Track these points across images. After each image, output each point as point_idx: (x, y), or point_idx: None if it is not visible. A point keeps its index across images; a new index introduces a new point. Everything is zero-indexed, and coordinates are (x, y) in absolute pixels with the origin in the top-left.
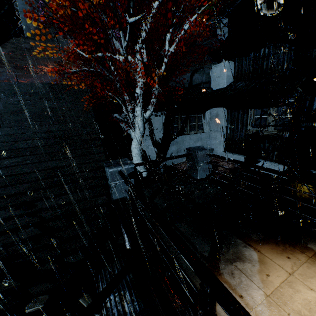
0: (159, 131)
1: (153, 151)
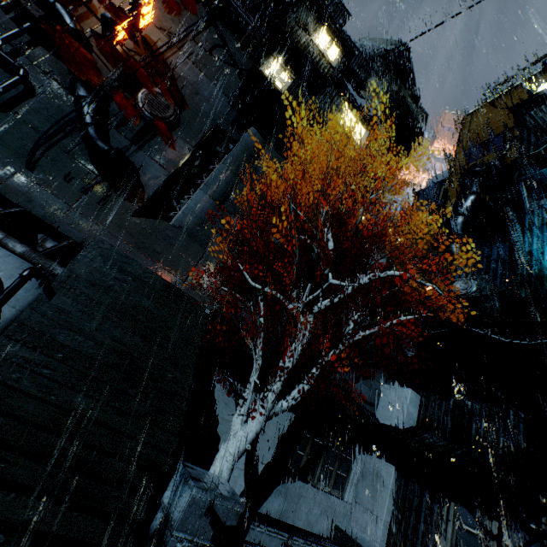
0: (268, 446)
1: (237, 486)
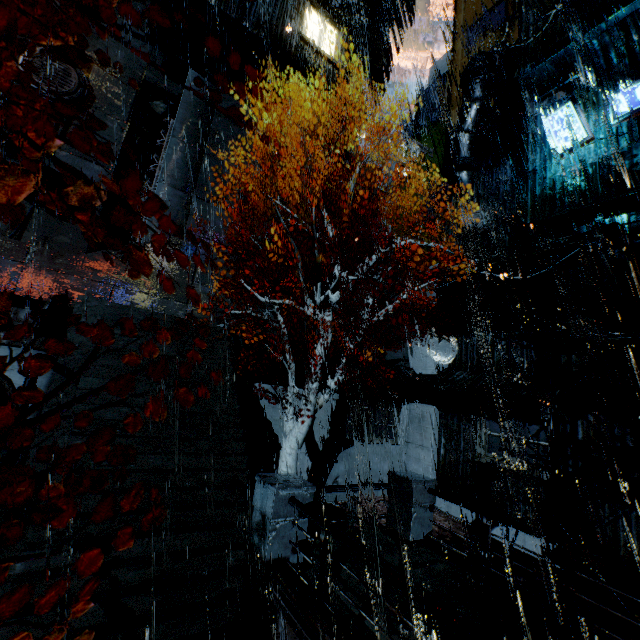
0: (322, 427)
1: (305, 465)
